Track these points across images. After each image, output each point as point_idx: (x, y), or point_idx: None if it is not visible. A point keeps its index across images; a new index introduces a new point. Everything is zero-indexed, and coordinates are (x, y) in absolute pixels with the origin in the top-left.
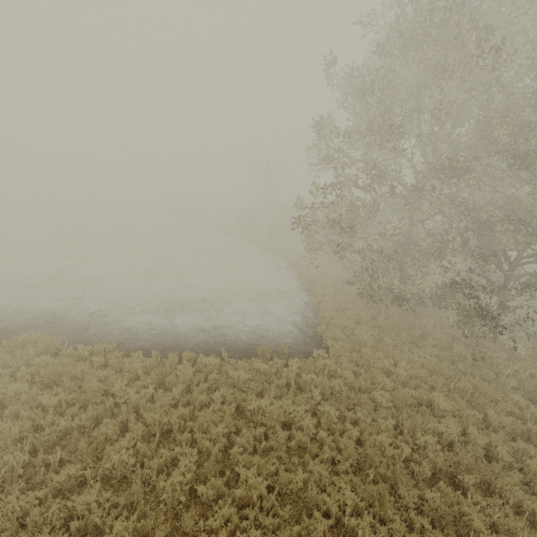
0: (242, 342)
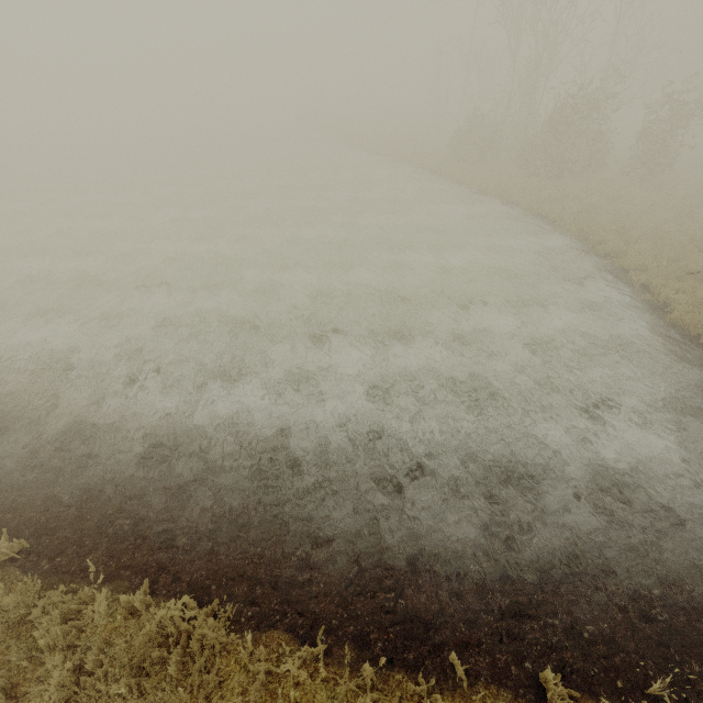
0: (652, 594)
